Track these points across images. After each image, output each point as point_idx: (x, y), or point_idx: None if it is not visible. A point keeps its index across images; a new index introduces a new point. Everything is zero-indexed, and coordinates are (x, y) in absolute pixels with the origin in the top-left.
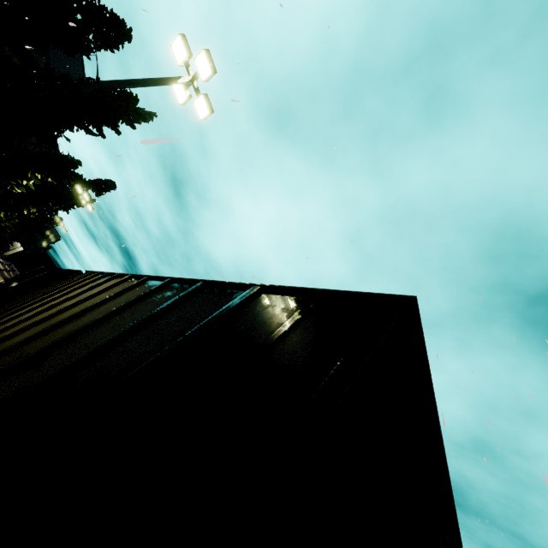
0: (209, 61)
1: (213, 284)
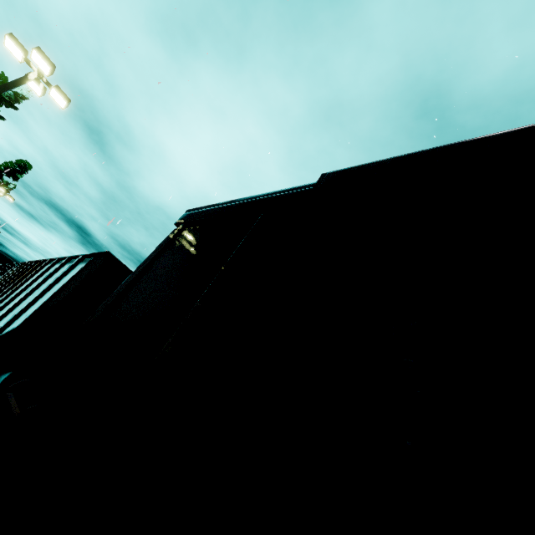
0: (43, 58)
1: (72, 258)
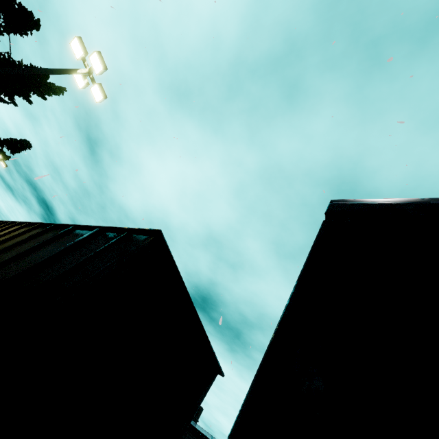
0: (100, 60)
1: (79, 227)
